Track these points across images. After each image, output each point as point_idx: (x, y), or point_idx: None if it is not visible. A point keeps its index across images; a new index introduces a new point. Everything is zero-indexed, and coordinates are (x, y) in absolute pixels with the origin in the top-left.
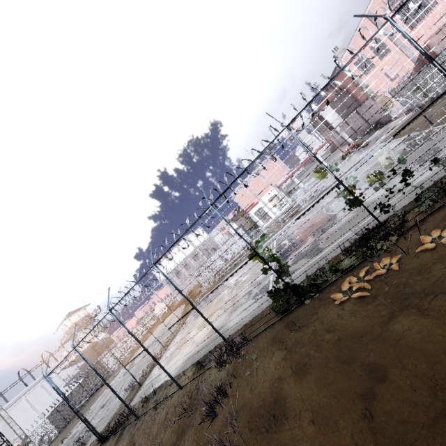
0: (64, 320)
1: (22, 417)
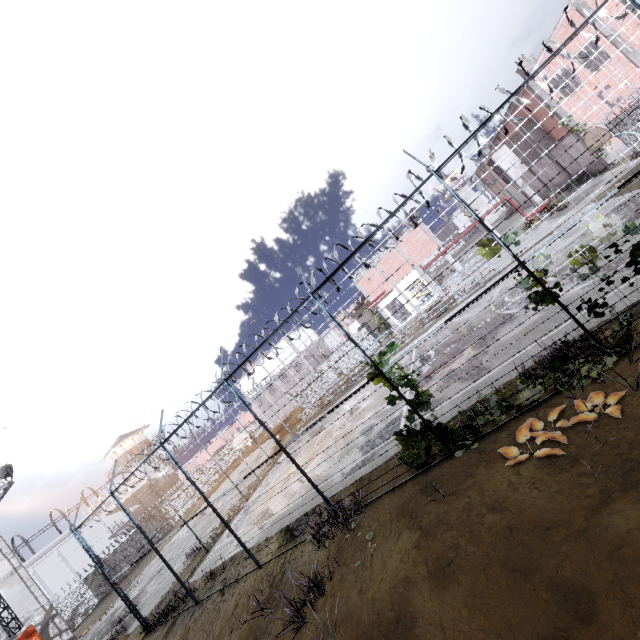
0: (113, 446)
1: (53, 575)
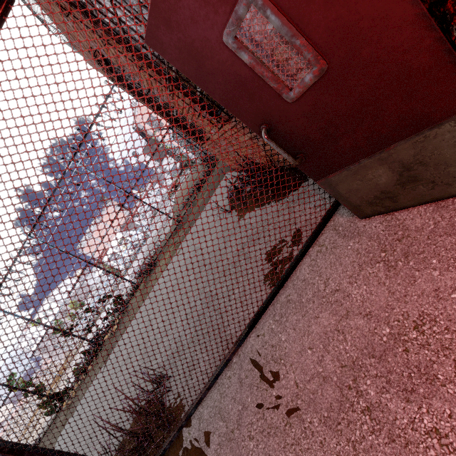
0: None
1: None
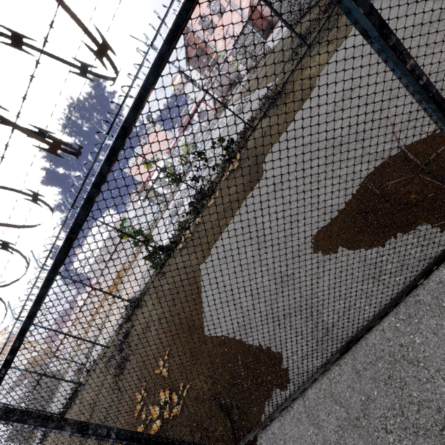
0: None
1: None
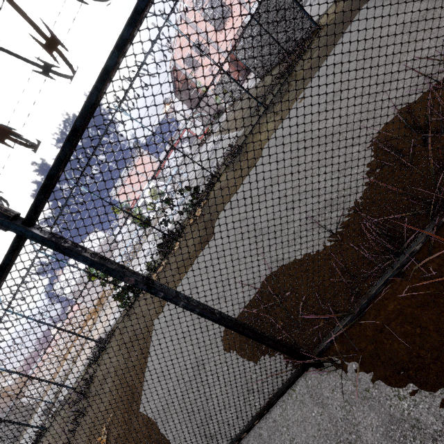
0: None
1: None
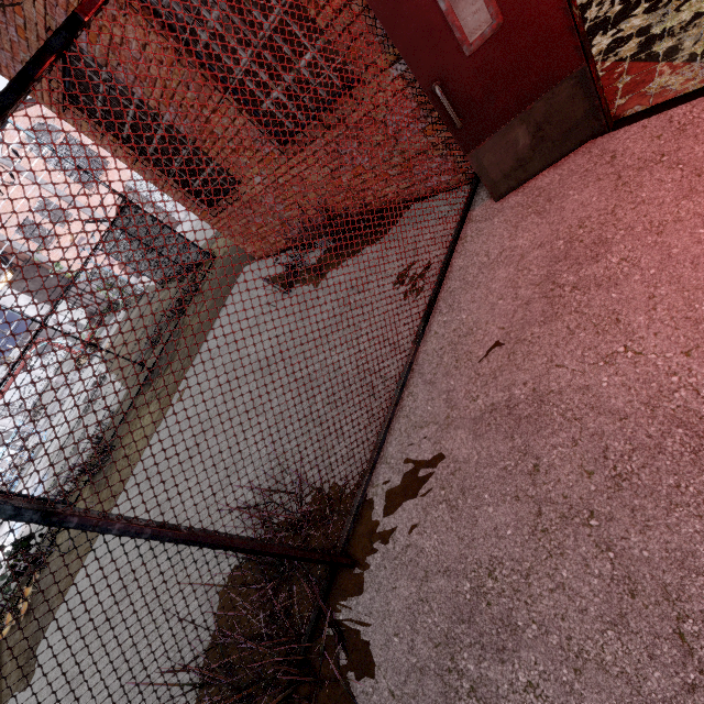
0: None
1: None
